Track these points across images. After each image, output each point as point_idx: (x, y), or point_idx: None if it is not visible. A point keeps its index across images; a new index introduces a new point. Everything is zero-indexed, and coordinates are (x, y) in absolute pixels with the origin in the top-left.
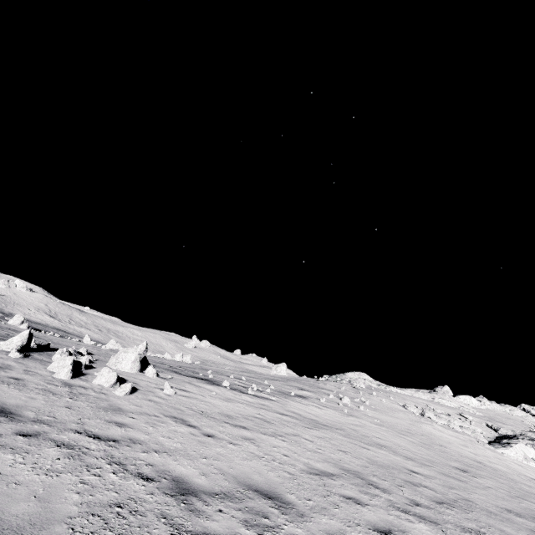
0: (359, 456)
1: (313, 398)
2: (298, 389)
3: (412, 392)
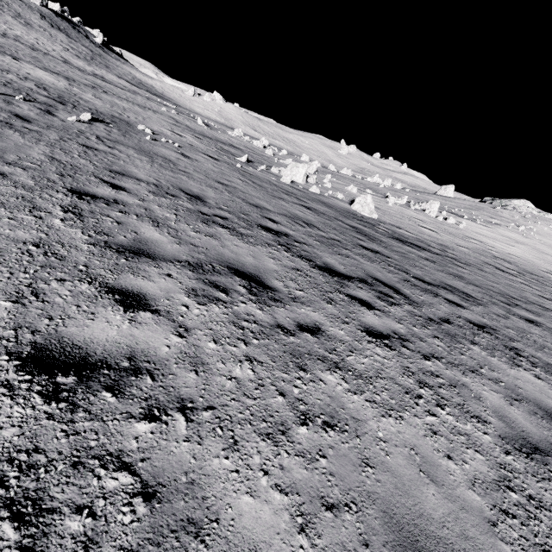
0: (541, 256)
1: (502, 225)
2: (491, 218)
3: None
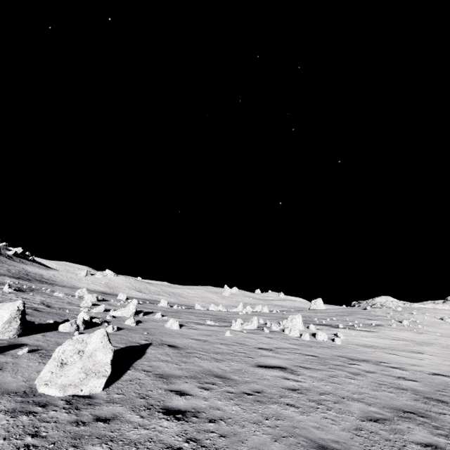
0: None
1: (385, 325)
2: (368, 320)
3: (433, 305)
